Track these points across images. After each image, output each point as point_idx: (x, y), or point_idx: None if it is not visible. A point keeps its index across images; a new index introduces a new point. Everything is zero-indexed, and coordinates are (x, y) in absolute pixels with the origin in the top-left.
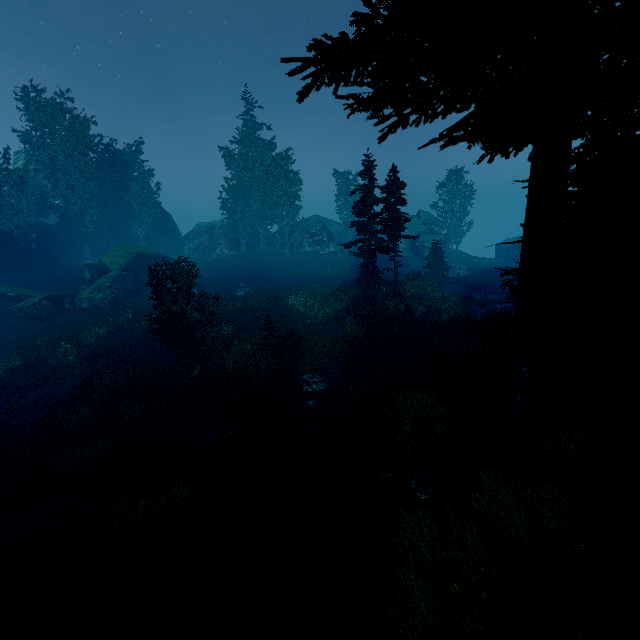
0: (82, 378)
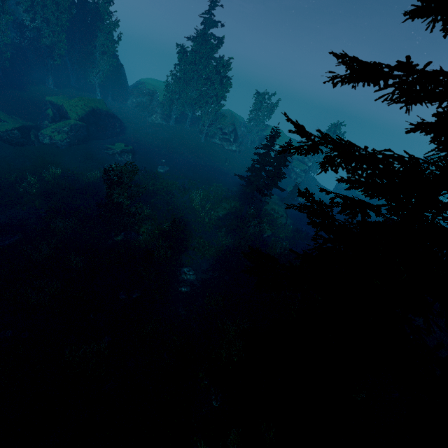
0: (41, 211)
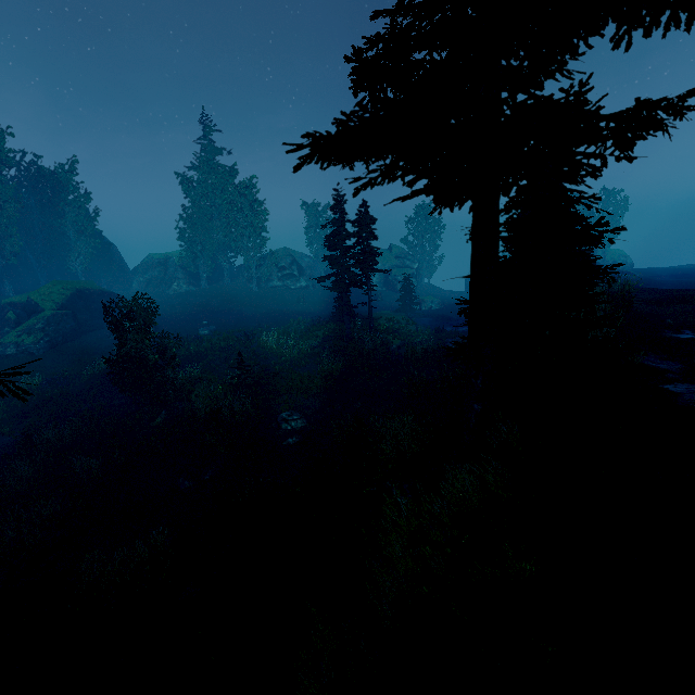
0: (14, 436)
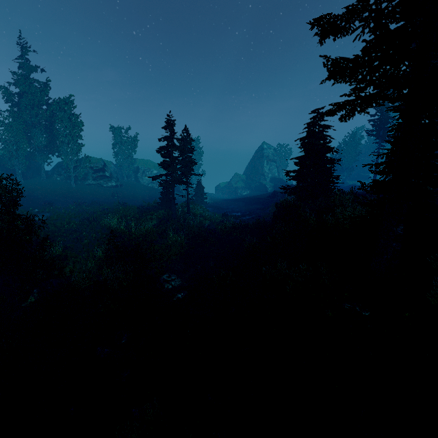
0: None
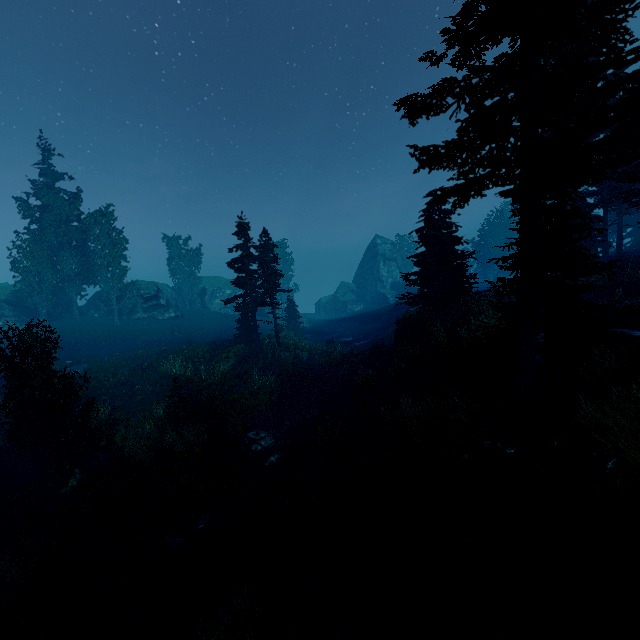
0: None
